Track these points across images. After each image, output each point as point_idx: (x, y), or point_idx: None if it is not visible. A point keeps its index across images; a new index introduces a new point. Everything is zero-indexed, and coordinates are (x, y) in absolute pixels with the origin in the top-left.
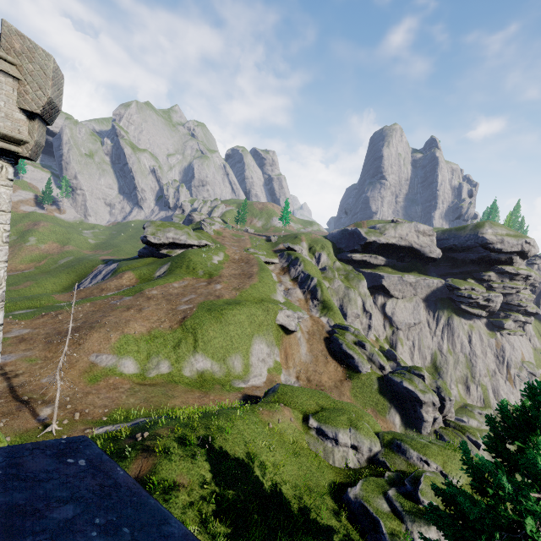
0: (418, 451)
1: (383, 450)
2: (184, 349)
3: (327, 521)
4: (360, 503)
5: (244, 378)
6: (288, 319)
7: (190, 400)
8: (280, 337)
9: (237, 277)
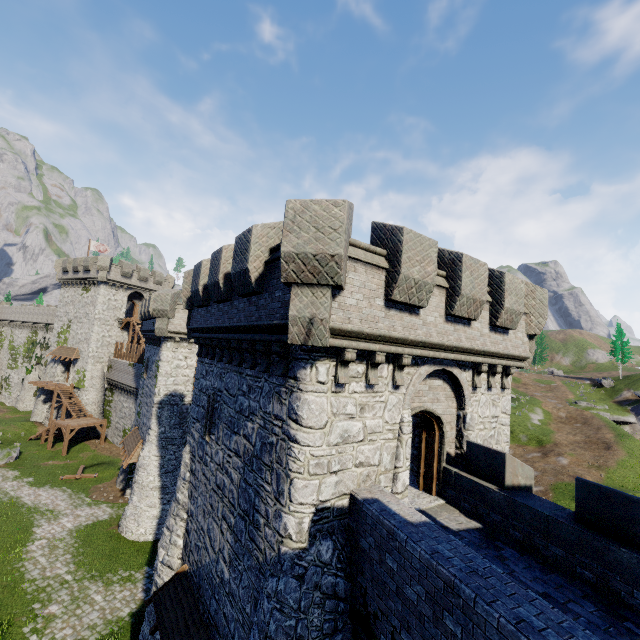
0: None
1: None
2: None
3: None
4: None
5: None
6: None
7: None
8: None
9: (585, 447)
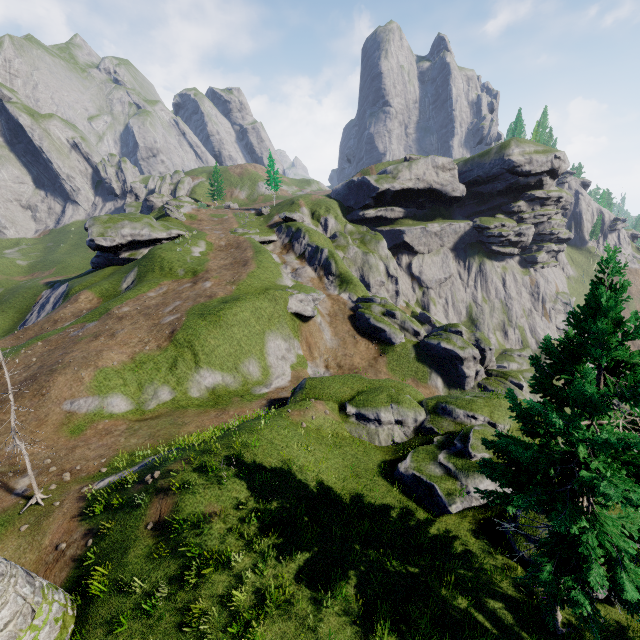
0: (464, 409)
1: (429, 417)
2: (184, 368)
3: (382, 500)
4: (412, 474)
5: (265, 382)
6: (302, 304)
7: (206, 422)
8: (297, 328)
9: (229, 268)
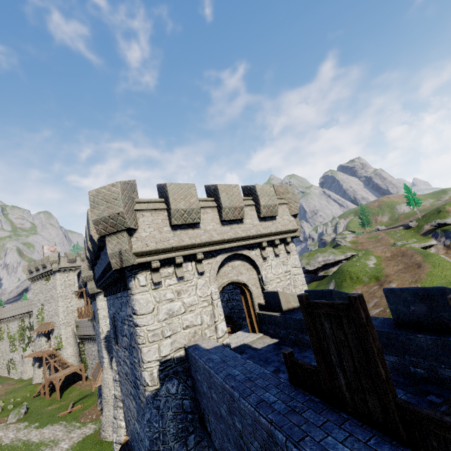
0: None
1: None
2: None
3: None
4: None
5: None
6: None
7: None
8: None
9: (405, 271)
